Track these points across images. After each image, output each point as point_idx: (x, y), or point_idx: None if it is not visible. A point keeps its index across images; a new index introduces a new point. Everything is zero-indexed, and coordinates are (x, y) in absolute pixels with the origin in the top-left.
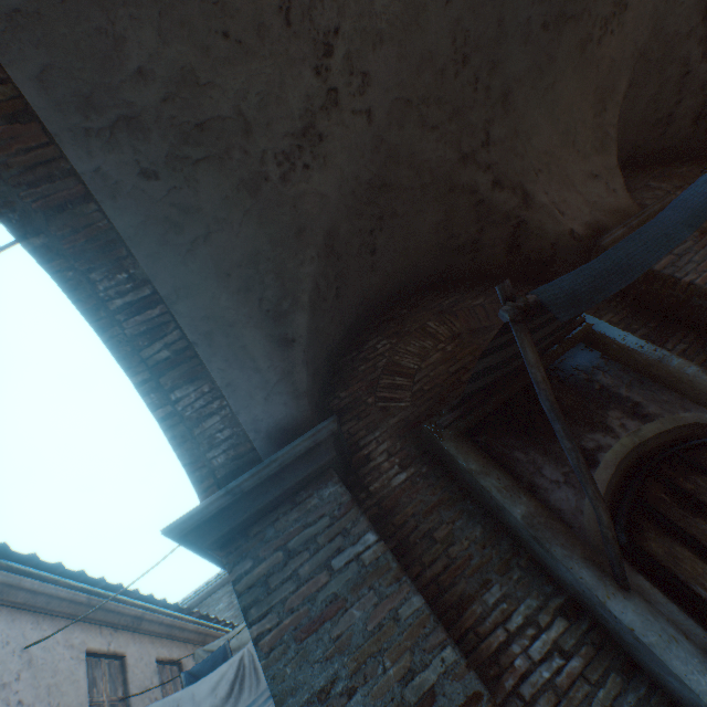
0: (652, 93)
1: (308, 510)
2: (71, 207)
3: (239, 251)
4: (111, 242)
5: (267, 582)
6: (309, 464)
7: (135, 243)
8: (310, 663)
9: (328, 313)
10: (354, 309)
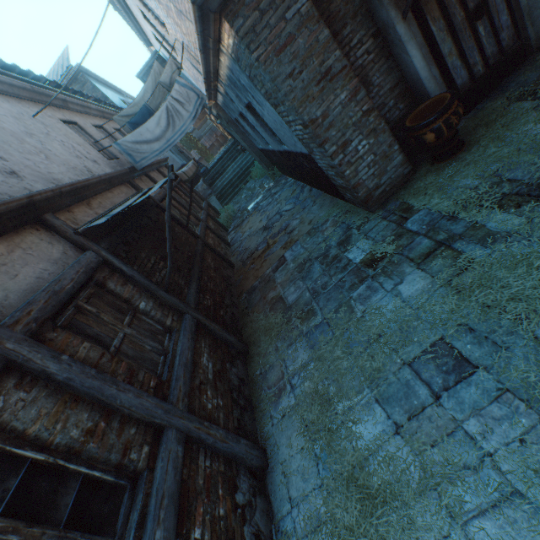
0: None
1: None
2: None
3: None
4: None
5: (255, 31)
6: None
7: None
8: (284, 65)
9: None
10: None
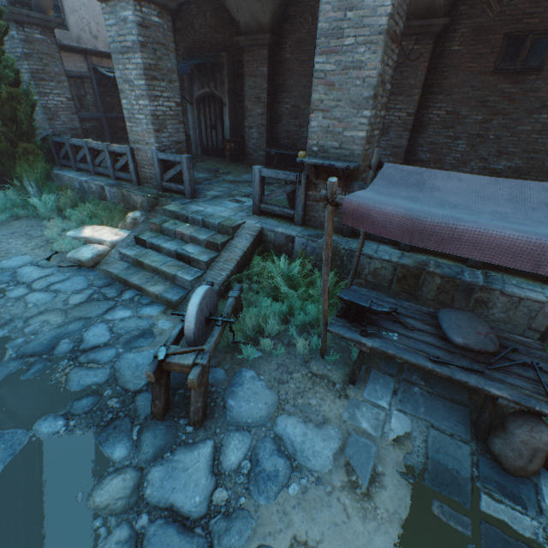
0: None
1: None
2: None
3: None
4: None
5: None
6: None
7: None
8: None
9: None
10: None
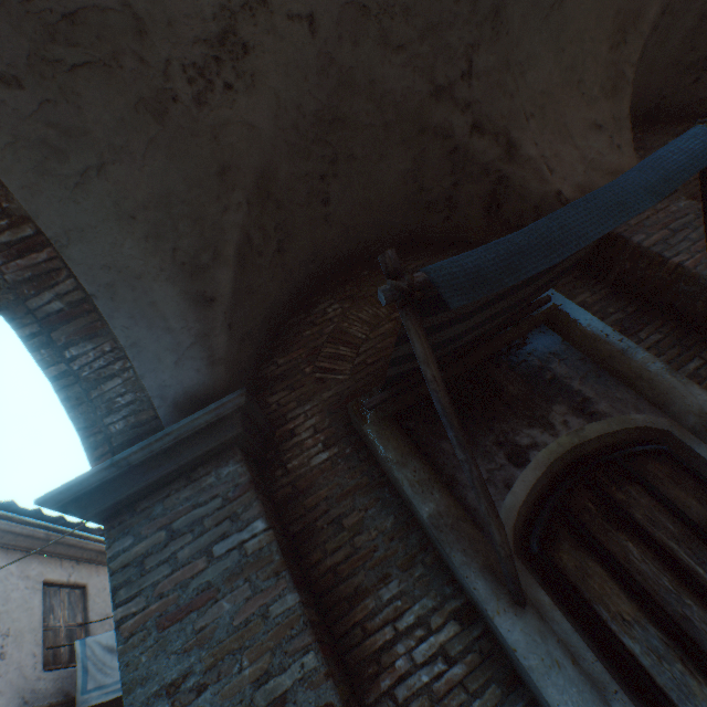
0: (691, 26)
1: (202, 489)
2: None
3: (145, 189)
4: None
5: (143, 563)
6: (211, 439)
7: (4, 170)
8: (168, 653)
9: (267, 269)
10: (303, 267)
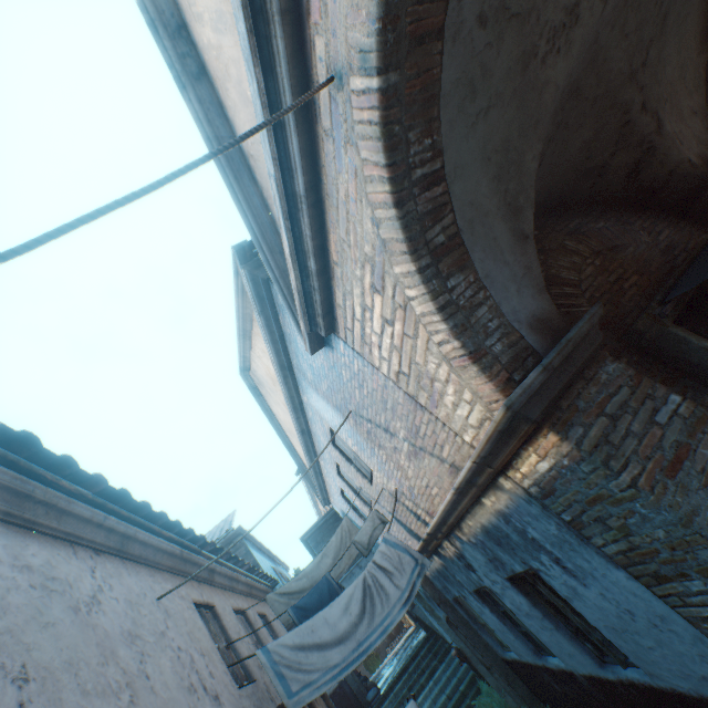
0: None
1: (603, 384)
2: (426, 41)
3: (499, 134)
4: (431, 97)
5: (609, 441)
6: (587, 346)
7: (444, 104)
8: (693, 491)
9: None
10: None
